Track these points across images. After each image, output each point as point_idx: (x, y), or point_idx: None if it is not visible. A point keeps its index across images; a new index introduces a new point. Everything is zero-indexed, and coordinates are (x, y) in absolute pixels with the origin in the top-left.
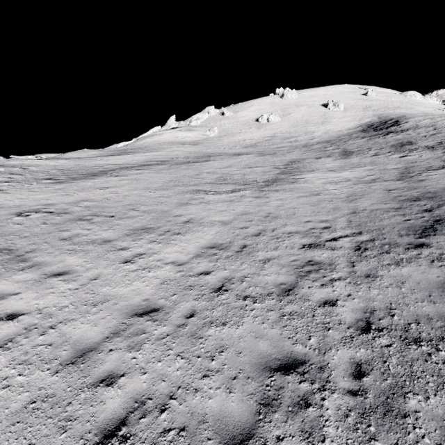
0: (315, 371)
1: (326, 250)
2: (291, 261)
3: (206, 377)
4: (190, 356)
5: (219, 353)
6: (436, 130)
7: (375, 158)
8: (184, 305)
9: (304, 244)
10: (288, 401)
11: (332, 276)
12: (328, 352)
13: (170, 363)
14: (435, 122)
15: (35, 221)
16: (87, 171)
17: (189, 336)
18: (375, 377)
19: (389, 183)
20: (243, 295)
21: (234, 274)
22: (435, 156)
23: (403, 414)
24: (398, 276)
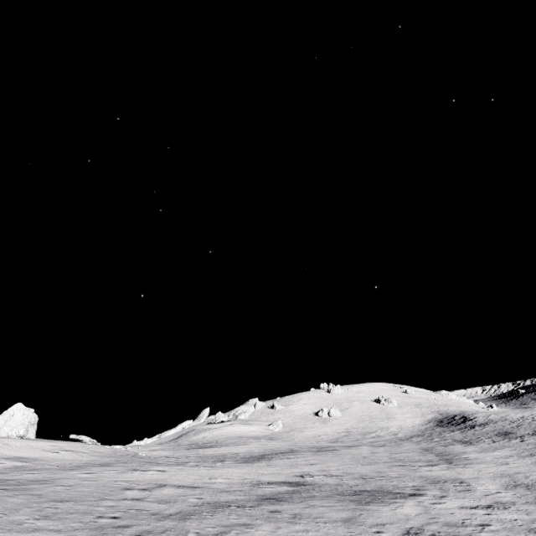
0: None
1: None
2: None
3: None
4: None
5: None
6: (514, 422)
7: (501, 443)
8: None
9: None
10: None
11: None
12: None
13: None
14: (504, 417)
15: (331, 479)
16: (237, 456)
17: None
18: None
19: None
20: None
21: None
22: None
23: None
24: None
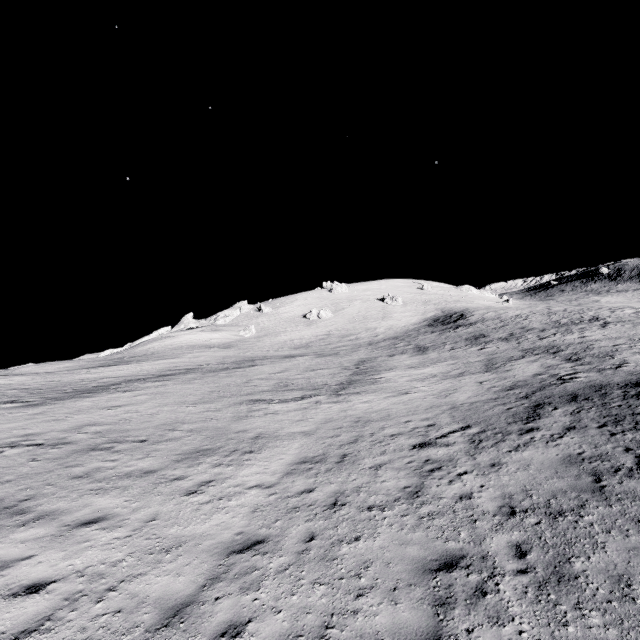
0: (478, 562)
1: (440, 447)
2: (406, 463)
3: (361, 596)
4: (331, 580)
5: (365, 569)
6: (503, 322)
7: (454, 352)
8: (296, 529)
9: (414, 444)
10: (463, 595)
11: (457, 471)
12: (484, 542)
13: (308, 593)
14: (499, 315)
15: (17, 458)
16: (74, 388)
17: (319, 560)
18: (537, 552)
19: (478, 376)
20: (367, 506)
21: (345, 486)
22: (512, 347)
23: (574, 576)
24: (522, 460)
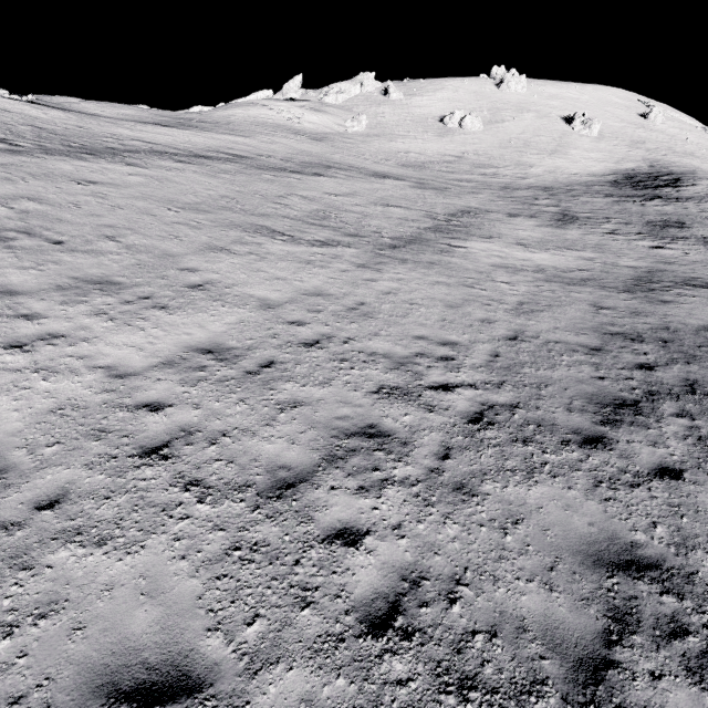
0: None
1: (416, 408)
2: (337, 417)
3: None
4: None
5: (34, 620)
6: None
7: (608, 240)
8: (56, 475)
9: (384, 385)
10: None
11: (393, 471)
12: (266, 671)
13: None
14: None
15: None
16: (86, 142)
17: (7, 557)
18: None
19: (606, 294)
20: (190, 478)
21: (208, 422)
22: None
23: None
24: (517, 503)
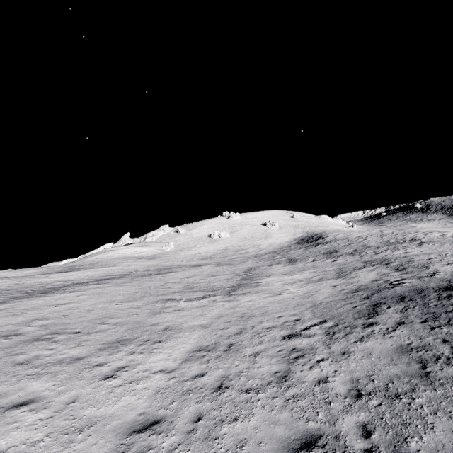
0: (332, 441)
1: (304, 338)
2: (278, 351)
3: None
4: None
5: (240, 448)
6: (349, 241)
7: (315, 263)
8: (188, 410)
9: (284, 335)
10: None
11: (316, 358)
12: (337, 422)
13: None
14: (347, 236)
15: None
16: (33, 289)
17: (203, 439)
18: (380, 432)
19: (332, 281)
20: (245, 389)
21: (229, 371)
22: (356, 259)
23: None
24: (365, 349)
